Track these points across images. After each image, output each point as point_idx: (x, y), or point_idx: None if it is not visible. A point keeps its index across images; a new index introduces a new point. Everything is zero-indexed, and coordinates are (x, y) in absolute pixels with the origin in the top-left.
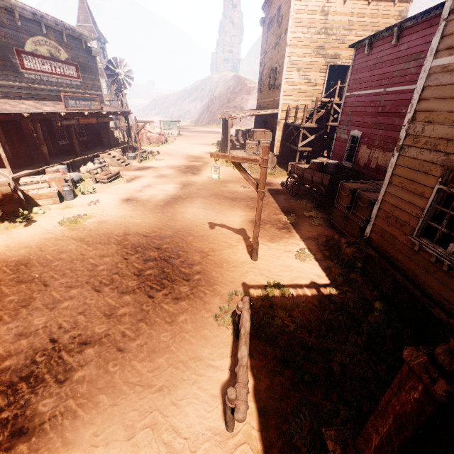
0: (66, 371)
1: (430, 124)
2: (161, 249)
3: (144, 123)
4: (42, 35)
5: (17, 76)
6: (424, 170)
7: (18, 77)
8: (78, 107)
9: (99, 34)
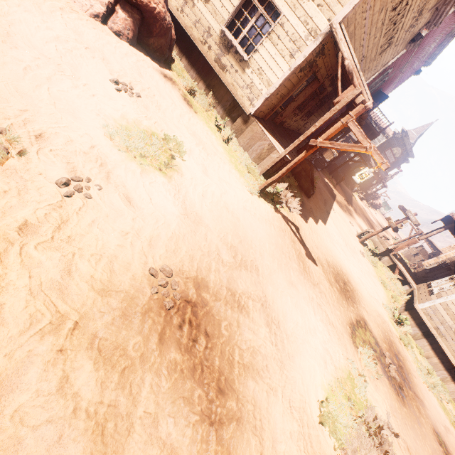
0: (359, 215)
1: (453, 257)
2: (370, 224)
3: (386, 196)
4: (401, 148)
5: (380, 152)
6: (442, 261)
7: (380, 153)
8: (380, 172)
9: (414, 142)
